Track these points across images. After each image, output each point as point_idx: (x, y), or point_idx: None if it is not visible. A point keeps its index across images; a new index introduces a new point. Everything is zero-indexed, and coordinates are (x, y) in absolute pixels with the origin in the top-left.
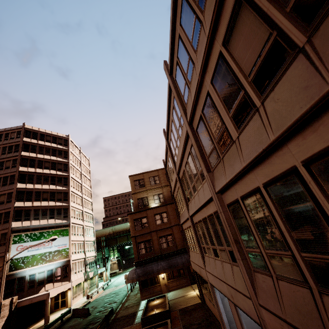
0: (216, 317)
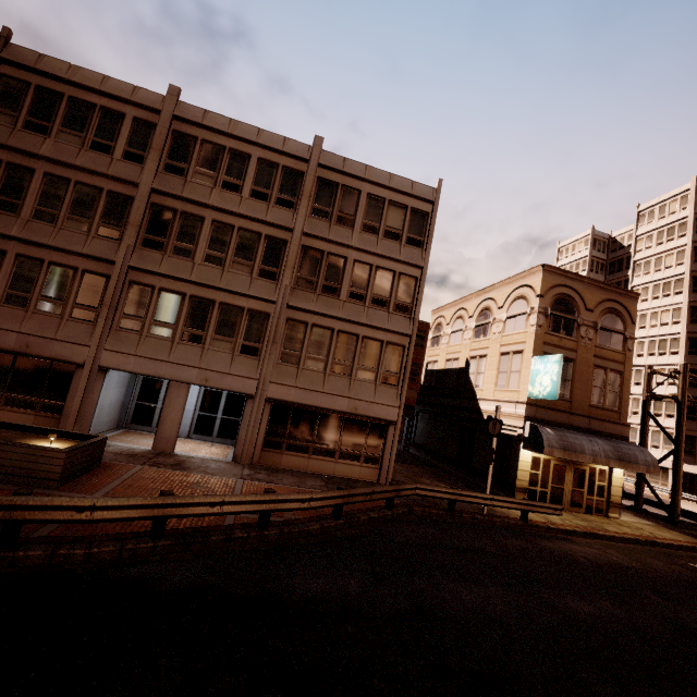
0: None
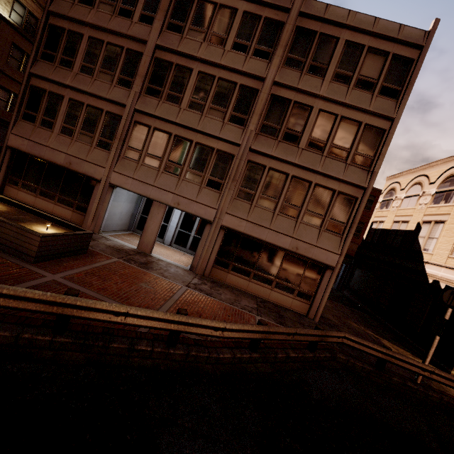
0: (53, 213)
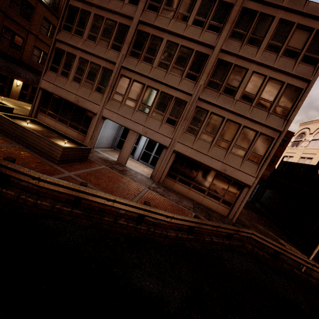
0: (65, 133)
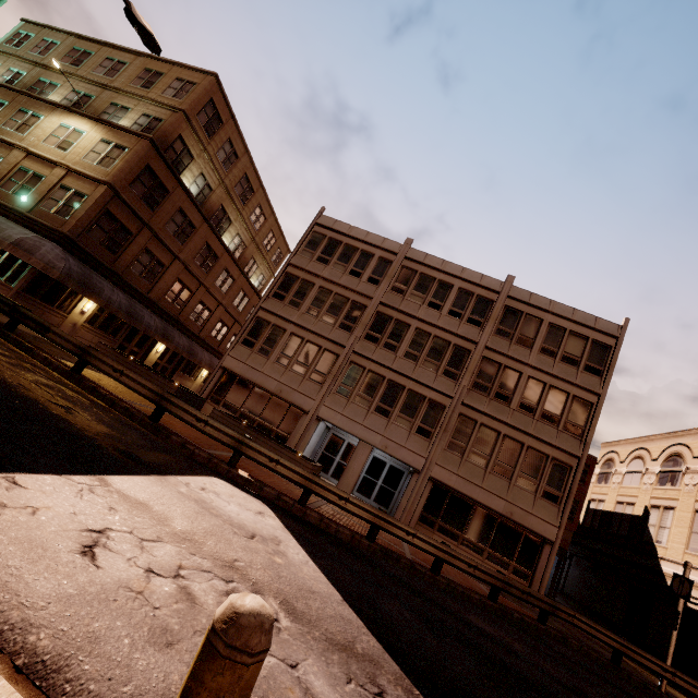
0: None
